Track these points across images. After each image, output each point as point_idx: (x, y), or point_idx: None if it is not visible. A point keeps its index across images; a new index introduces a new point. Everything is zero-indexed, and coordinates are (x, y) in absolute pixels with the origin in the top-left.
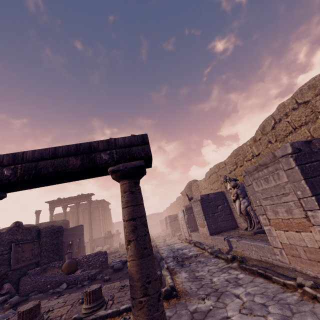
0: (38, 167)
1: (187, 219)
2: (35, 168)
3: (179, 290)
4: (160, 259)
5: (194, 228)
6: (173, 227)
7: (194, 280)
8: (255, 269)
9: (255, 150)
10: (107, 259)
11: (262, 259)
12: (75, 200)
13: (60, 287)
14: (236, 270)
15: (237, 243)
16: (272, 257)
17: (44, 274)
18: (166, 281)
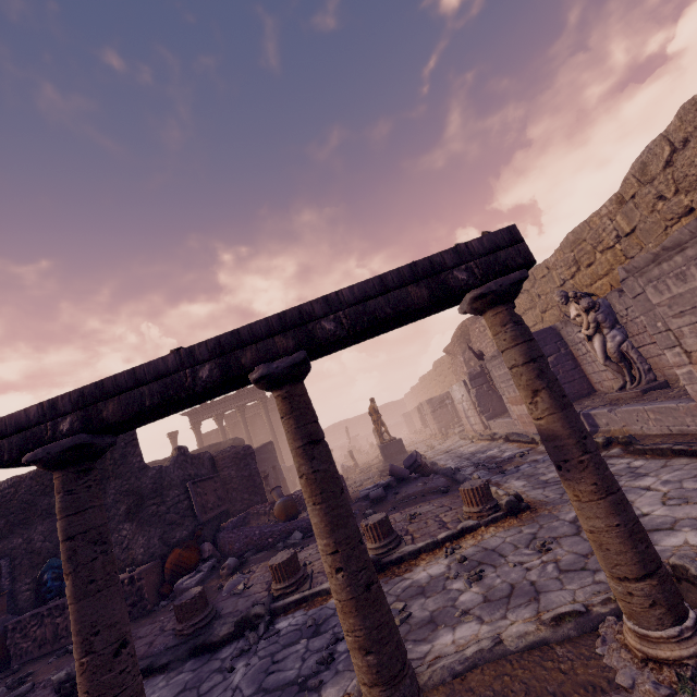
0: (369, 311)
1: (476, 398)
2: (364, 312)
3: (527, 502)
4: (451, 472)
5: (493, 412)
6: (440, 420)
7: (545, 485)
8: (666, 447)
9: (623, 224)
10: (347, 489)
11: (673, 431)
12: (234, 401)
13: (292, 538)
14: (622, 458)
15: (610, 415)
16: (696, 422)
17: (248, 527)
18: (493, 495)
